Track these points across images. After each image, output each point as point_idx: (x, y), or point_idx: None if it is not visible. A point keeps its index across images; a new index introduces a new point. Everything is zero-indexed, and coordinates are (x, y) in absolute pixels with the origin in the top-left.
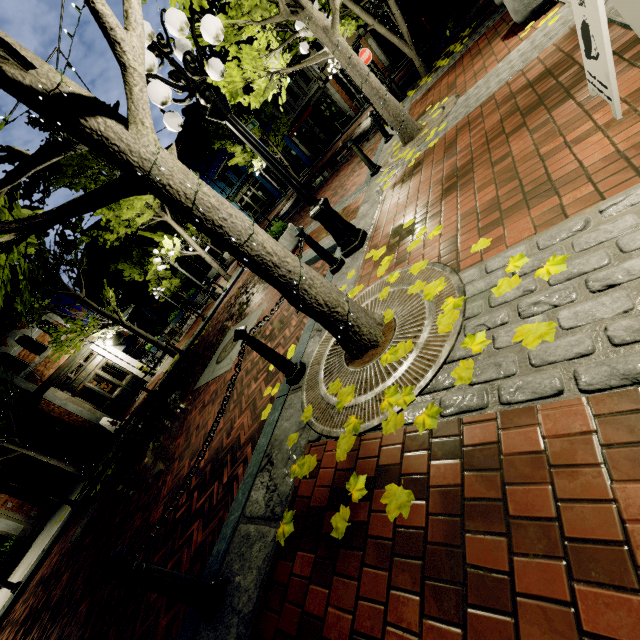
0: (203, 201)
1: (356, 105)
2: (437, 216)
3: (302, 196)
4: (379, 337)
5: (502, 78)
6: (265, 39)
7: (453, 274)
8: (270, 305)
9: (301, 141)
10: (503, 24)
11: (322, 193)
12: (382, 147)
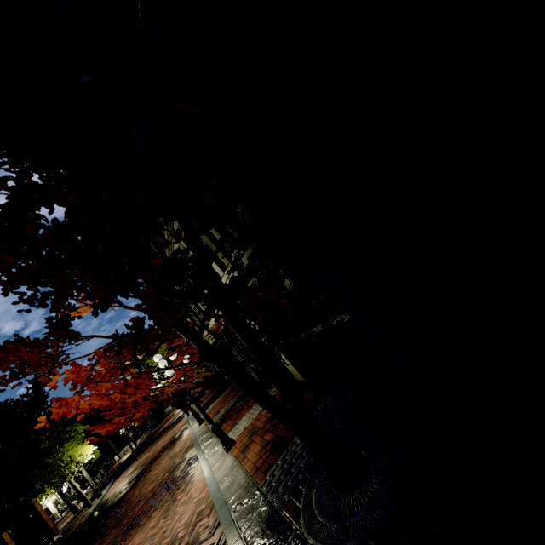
0: None
1: None
2: None
3: None
4: None
5: None
6: None
7: None
8: None
9: None
10: None
11: None
12: None
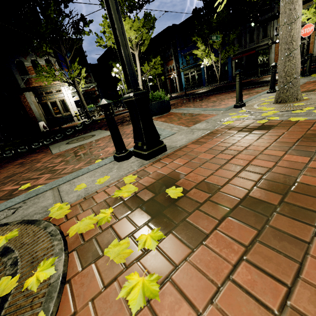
0: None
1: None
2: (194, 236)
3: (124, 73)
4: None
5: None
6: None
7: None
8: None
9: (236, 65)
10: None
11: (213, 96)
12: (262, 94)
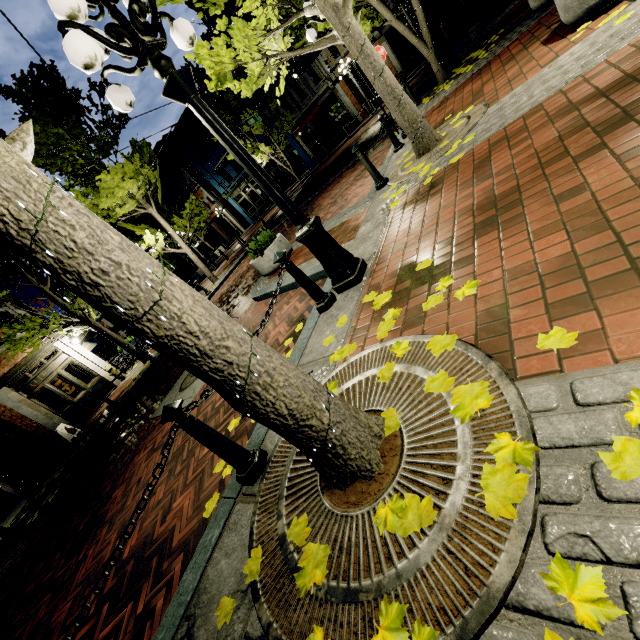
0: (58, 236)
1: (365, 110)
2: (467, 262)
3: (286, 212)
4: (375, 464)
5: (551, 85)
6: (264, 17)
7: (505, 381)
8: (247, 328)
9: (305, 141)
10: (541, 28)
11: (321, 200)
12: (391, 156)
